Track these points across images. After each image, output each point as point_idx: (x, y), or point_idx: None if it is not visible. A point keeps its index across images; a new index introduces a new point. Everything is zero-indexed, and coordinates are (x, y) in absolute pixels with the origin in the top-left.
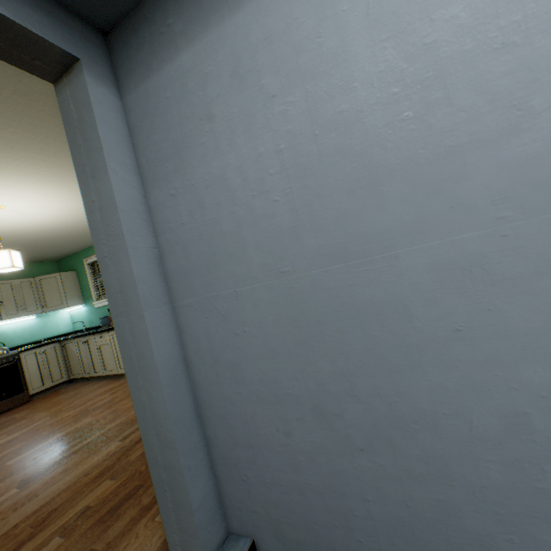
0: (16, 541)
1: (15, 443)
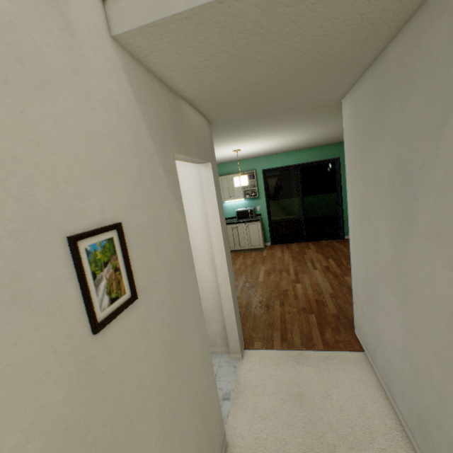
0: (345, 289)
1: (237, 277)
